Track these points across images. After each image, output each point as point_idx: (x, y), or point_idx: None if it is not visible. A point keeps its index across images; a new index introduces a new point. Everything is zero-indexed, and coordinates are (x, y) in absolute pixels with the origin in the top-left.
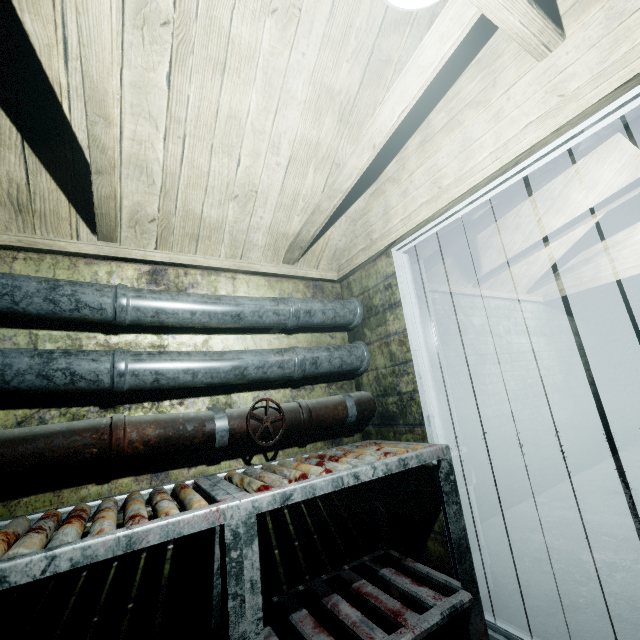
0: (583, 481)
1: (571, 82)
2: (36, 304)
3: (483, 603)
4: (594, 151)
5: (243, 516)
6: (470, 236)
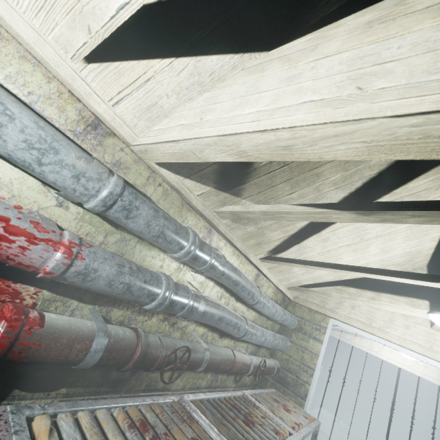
0: None
1: (436, 346)
2: (245, 293)
3: None
4: None
5: None
6: None
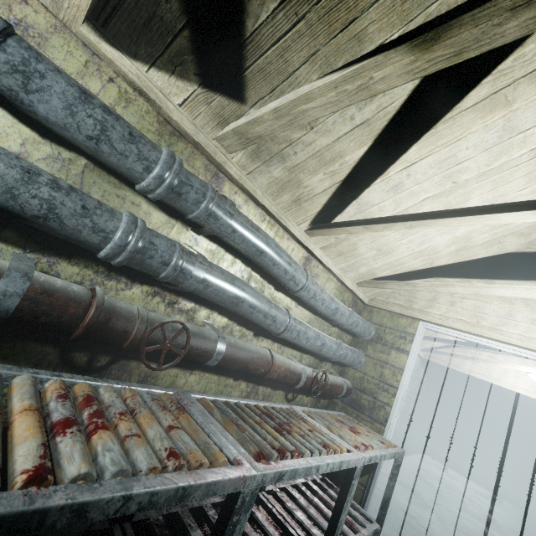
0: (386, 468)
1: None
2: (279, 269)
3: None
4: None
5: (361, 464)
6: None
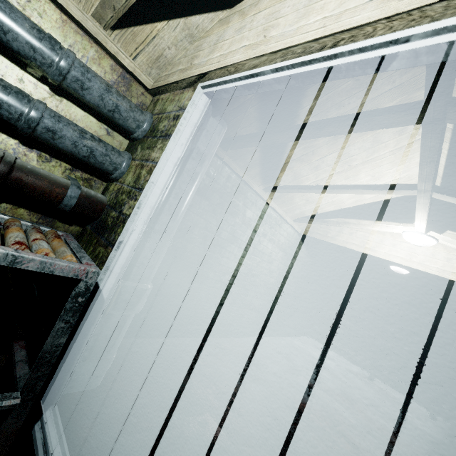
0: (239, 342)
1: None
2: None
3: (71, 398)
4: (395, 152)
5: None
6: (277, 139)
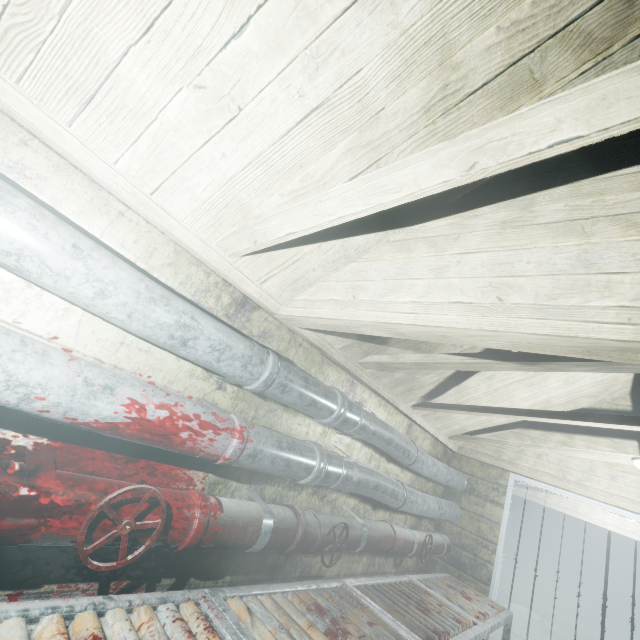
0: None
1: None
2: (399, 452)
3: None
4: None
5: (486, 636)
6: None
